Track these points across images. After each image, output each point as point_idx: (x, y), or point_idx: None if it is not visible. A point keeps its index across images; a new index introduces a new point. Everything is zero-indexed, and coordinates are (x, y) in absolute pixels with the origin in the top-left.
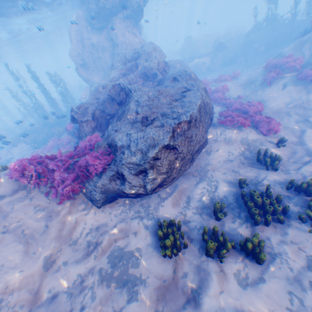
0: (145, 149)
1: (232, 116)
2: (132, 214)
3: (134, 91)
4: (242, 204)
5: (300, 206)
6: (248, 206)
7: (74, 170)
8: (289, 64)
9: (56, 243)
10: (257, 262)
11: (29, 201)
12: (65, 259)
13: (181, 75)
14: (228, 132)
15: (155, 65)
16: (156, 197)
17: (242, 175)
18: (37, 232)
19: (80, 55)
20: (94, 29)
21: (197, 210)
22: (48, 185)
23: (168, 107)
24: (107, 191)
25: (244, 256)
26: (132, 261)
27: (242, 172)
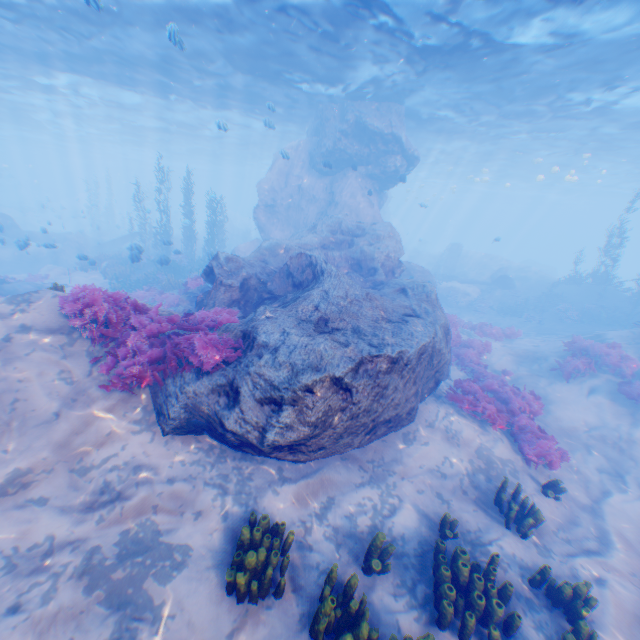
0: (298, 367)
1: (477, 395)
2: (213, 476)
3: (327, 275)
4: (430, 569)
5: (547, 636)
6: (439, 575)
7: (163, 346)
8: (611, 359)
9: (52, 455)
10: None
11: (61, 358)
12: (48, 491)
13: (415, 288)
14: (459, 420)
15: (380, 256)
16: (273, 469)
17: (453, 513)
18: (36, 416)
19: (273, 192)
20: (315, 169)
21: (337, 536)
22: (106, 349)
23: (369, 324)
24: (195, 409)
25: None
26: (162, 565)
27: (456, 507)
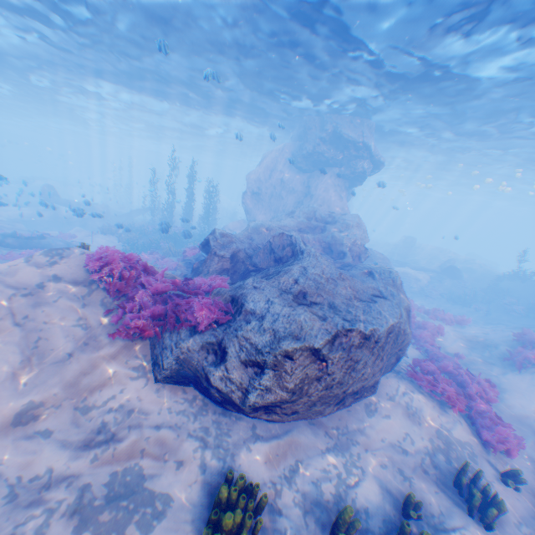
0: (281, 335)
1: (435, 375)
2: (195, 427)
3: (306, 255)
4: None
5: None
6: None
7: (164, 303)
8: None
9: (61, 391)
10: None
11: (80, 305)
12: (54, 425)
13: (381, 272)
14: (419, 398)
15: (348, 242)
16: (248, 426)
17: (415, 492)
18: (54, 354)
19: (260, 183)
20: (296, 167)
21: (304, 502)
22: (117, 301)
23: (343, 301)
24: (186, 362)
25: None
26: (144, 512)
27: (417, 487)
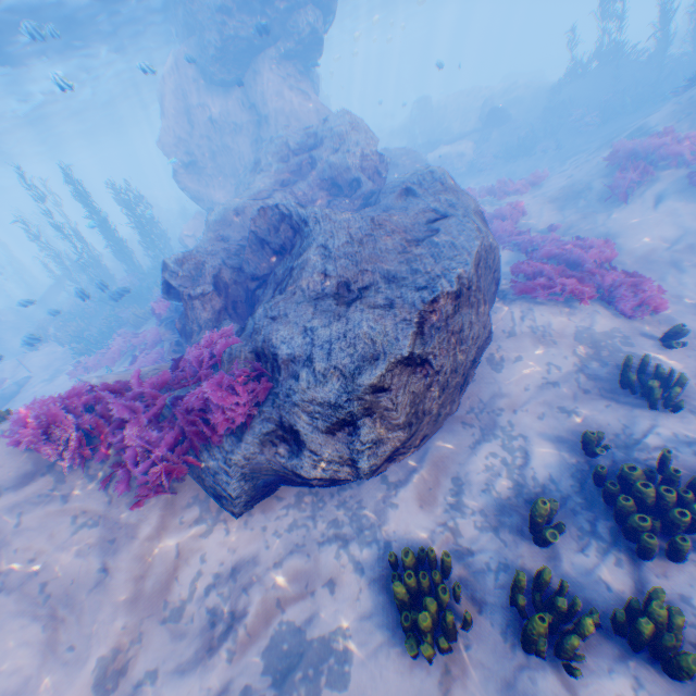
0: (352, 368)
1: (545, 274)
2: (320, 530)
3: (314, 223)
4: (599, 499)
5: None
6: (623, 509)
7: (173, 420)
8: (669, 150)
9: (129, 618)
10: (672, 675)
11: (62, 503)
12: (152, 662)
13: (422, 181)
14: (542, 314)
15: (355, 161)
16: (378, 481)
17: (588, 422)
18: (80, 587)
19: (183, 144)
20: (215, 84)
21: (485, 518)
22: (109, 460)
23: (399, 260)
24: (256, 472)
25: (632, 654)
26: (328, 667)
27: (587, 414)
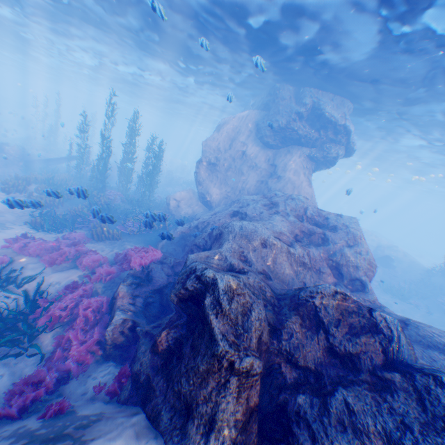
0: None
1: None
2: None
3: None
4: None
5: None
6: None
7: None
8: None
9: None
10: None
11: None
12: None
13: None
14: None
15: (363, 263)
16: None
17: None
18: None
19: (218, 152)
20: (261, 139)
21: None
22: None
23: None
24: None
25: None
26: None
27: None
